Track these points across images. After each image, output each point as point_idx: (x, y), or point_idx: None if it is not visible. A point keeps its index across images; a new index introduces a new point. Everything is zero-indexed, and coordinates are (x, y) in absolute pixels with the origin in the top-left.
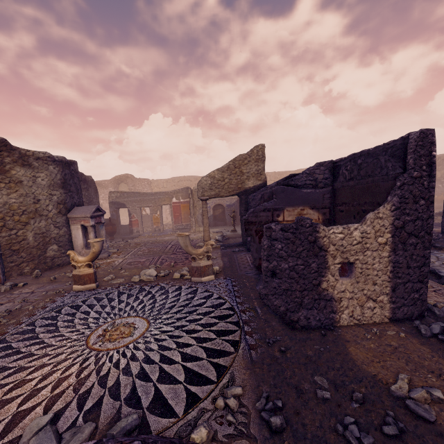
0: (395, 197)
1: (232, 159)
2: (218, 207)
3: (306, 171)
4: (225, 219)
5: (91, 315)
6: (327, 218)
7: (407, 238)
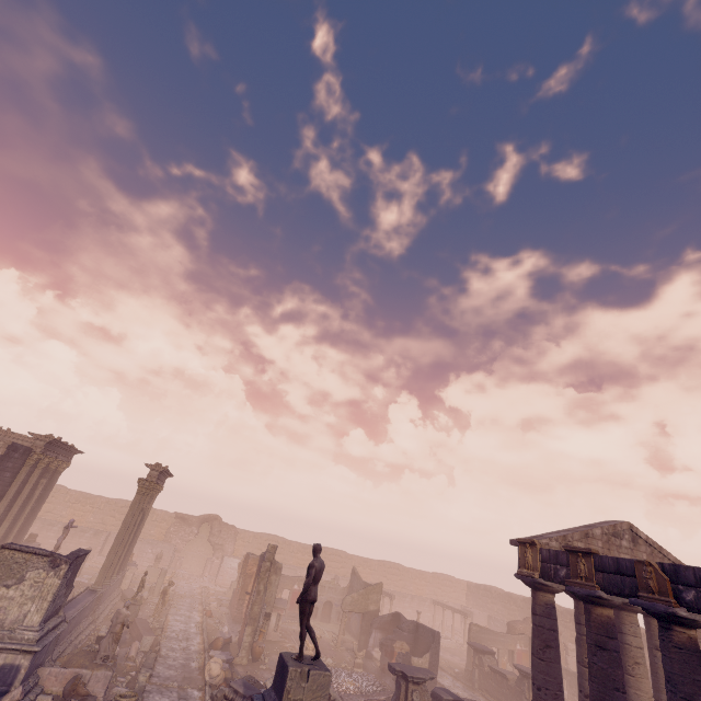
0: (431, 651)
1: (365, 588)
2: (326, 603)
3: (407, 623)
4: (329, 616)
5: (333, 675)
6: (411, 649)
7: (432, 666)
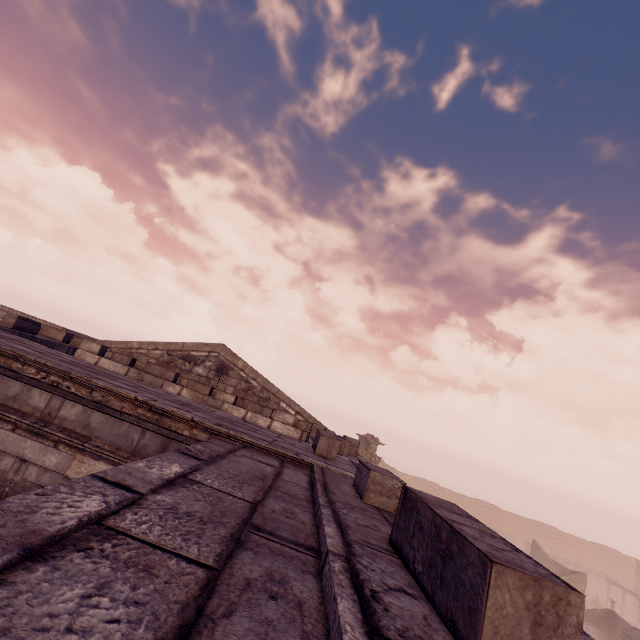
0: None
1: (567, 575)
2: None
3: (637, 634)
4: None
5: None
6: None
7: None
